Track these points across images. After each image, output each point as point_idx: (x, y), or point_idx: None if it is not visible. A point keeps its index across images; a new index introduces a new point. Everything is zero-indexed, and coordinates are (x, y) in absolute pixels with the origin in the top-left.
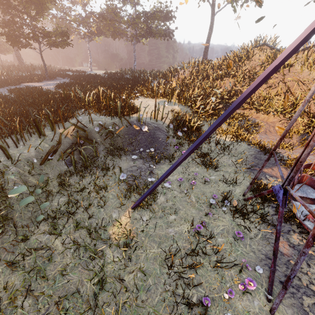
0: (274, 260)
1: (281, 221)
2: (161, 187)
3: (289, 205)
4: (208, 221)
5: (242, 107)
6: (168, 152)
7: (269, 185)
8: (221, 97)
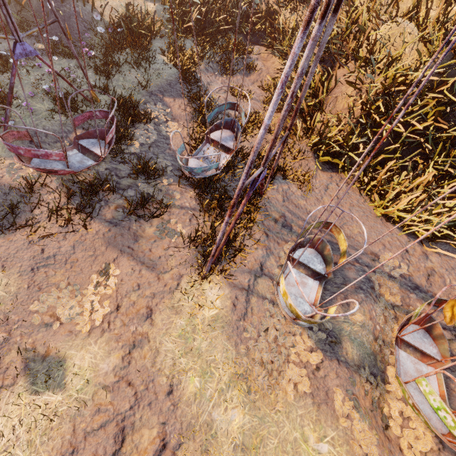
0: (6, 108)
1: (12, 73)
2: (23, 70)
3: (140, 126)
4: (31, 102)
5: (266, 42)
6: (77, 50)
7: (150, 109)
8: (241, 15)
